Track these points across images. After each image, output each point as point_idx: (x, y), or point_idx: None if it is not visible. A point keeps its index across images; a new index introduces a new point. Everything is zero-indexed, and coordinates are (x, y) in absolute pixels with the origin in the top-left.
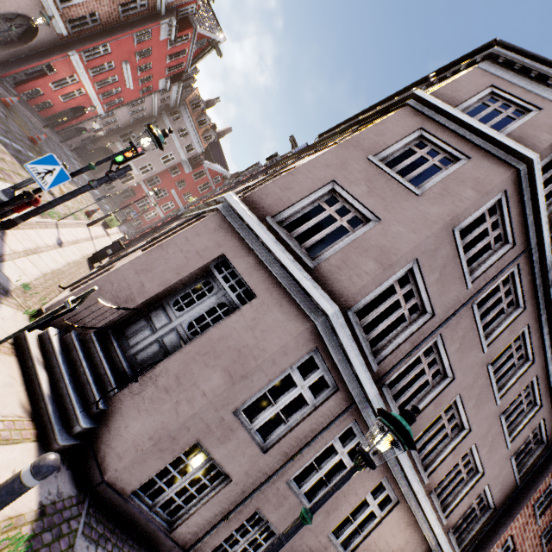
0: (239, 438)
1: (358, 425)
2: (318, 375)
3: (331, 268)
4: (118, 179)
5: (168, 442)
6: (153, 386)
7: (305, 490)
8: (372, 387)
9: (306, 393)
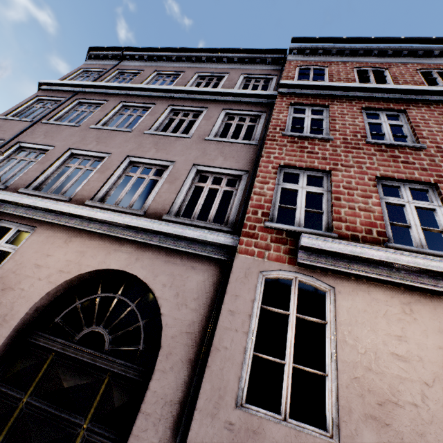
0: None
1: None
2: None
3: None
4: None
5: None
6: None
7: None
8: None
9: None
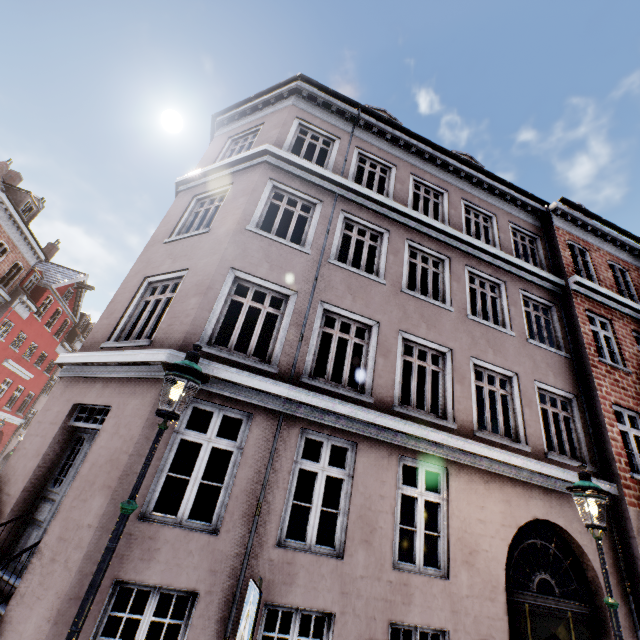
0: (169, 540)
1: (313, 431)
2: (219, 418)
3: (165, 331)
4: None
5: (73, 607)
6: (39, 571)
7: (314, 538)
8: (277, 386)
9: (220, 443)
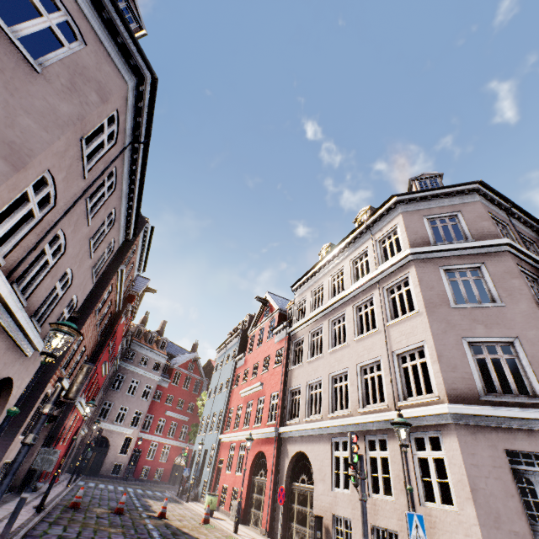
0: None
1: None
2: None
3: None
4: (119, 455)
5: None
6: None
7: None
8: None
9: None
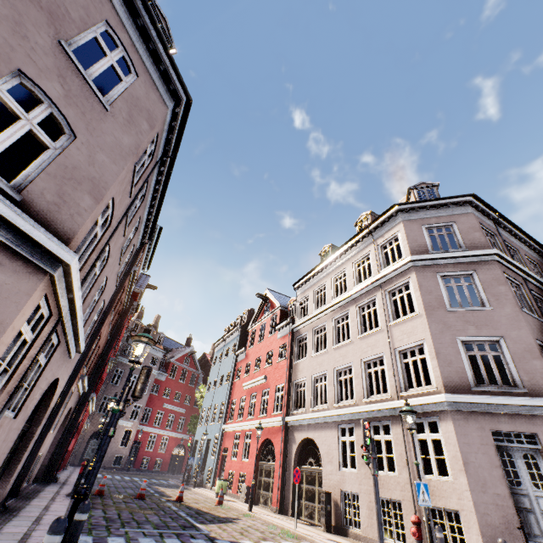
0: None
1: None
2: None
3: (530, 382)
4: (120, 447)
5: None
6: None
7: None
8: None
9: None
